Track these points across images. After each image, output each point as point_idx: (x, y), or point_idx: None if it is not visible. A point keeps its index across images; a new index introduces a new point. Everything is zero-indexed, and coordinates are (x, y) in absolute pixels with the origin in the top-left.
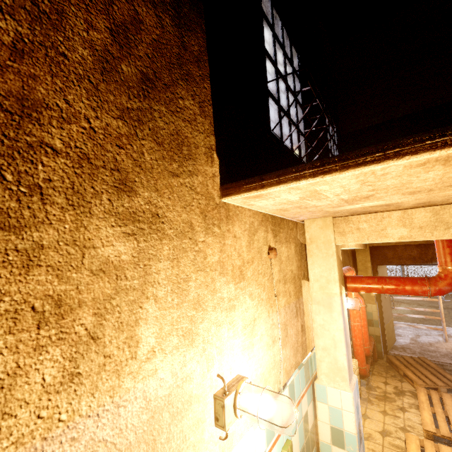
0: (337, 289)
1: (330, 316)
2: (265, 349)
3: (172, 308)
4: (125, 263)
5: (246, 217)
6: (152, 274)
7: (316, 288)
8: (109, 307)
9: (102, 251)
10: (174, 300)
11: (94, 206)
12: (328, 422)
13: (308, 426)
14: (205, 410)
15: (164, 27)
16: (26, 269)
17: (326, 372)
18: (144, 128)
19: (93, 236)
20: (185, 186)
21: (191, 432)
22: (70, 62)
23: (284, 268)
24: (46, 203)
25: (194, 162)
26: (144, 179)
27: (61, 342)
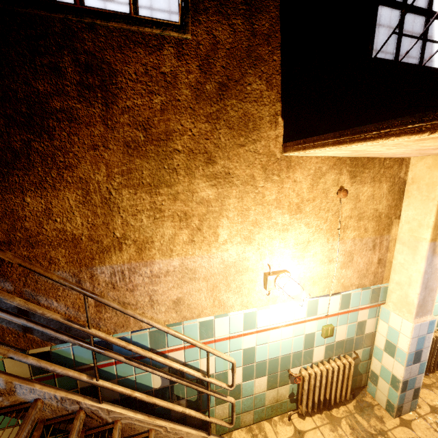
0: (428, 234)
1: (412, 258)
2: (317, 263)
3: (237, 224)
4: (211, 199)
5: (312, 164)
6: (225, 205)
7: (405, 230)
8: (205, 218)
9: (200, 194)
10: (239, 219)
11: (196, 173)
12: (385, 336)
13: (364, 331)
14: (257, 277)
15: (235, 31)
16: (174, 201)
17: (394, 302)
18: (220, 121)
19: (196, 187)
20: (249, 151)
21: (247, 283)
22: (181, 102)
23: (363, 206)
24: (178, 175)
25: (258, 131)
26: (221, 153)
27: (187, 228)
